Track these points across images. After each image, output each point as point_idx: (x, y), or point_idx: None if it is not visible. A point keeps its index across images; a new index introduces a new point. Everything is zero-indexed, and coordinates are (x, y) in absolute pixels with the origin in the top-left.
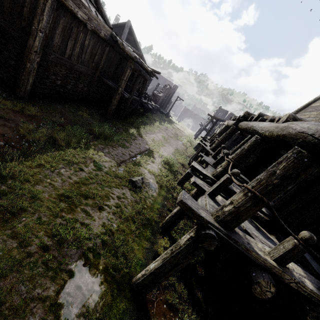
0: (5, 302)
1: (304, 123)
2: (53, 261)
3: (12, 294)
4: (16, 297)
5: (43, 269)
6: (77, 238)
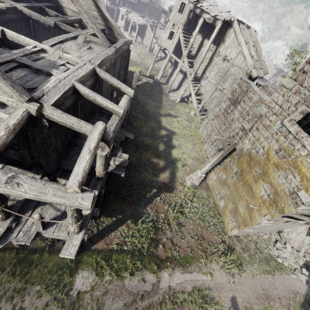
0: (96, 309)
1: (50, 196)
2: (76, 306)
3: (93, 309)
4: (94, 307)
5: (81, 308)
6: (58, 306)
